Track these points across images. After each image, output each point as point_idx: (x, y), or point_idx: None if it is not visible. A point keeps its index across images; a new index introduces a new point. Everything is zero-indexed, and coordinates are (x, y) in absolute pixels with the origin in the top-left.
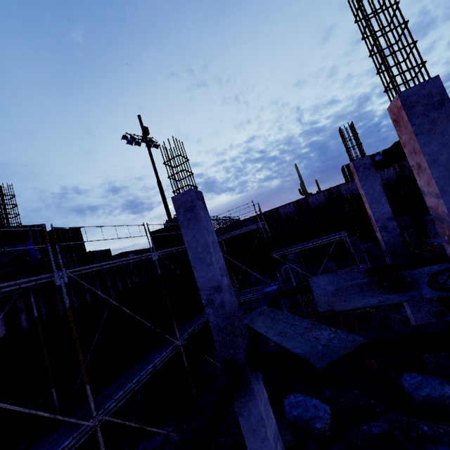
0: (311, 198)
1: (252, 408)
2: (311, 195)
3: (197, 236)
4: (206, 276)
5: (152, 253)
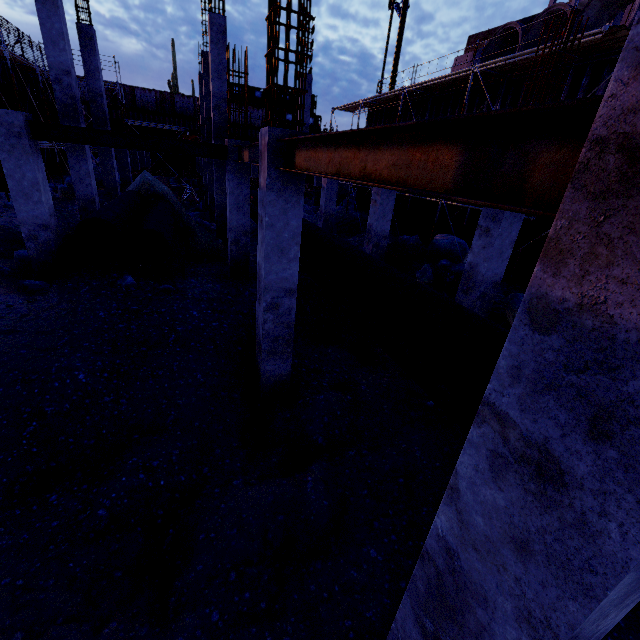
0: (179, 99)
1: (110, 162)
2: (180, 95)
3: (92, 59)
4: (94, 85)
5: (5, 48)
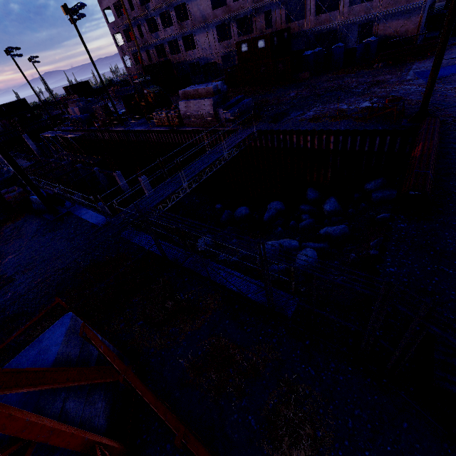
0: None
1: None
2: None
3: None
4: None
5: None
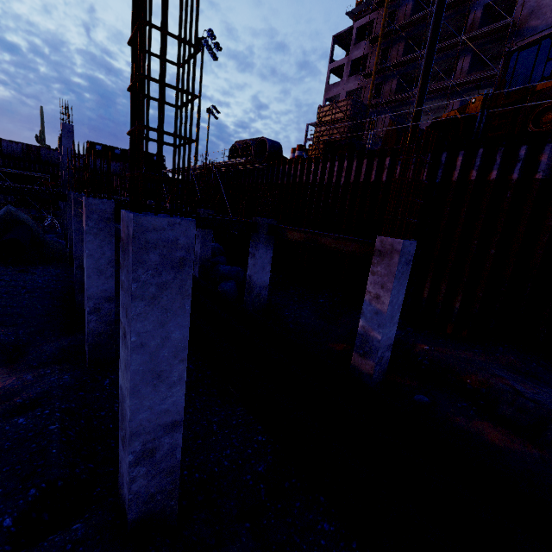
0: (45, 151)
1: None
2: (46, 148)
3: None
4: None
5: None
